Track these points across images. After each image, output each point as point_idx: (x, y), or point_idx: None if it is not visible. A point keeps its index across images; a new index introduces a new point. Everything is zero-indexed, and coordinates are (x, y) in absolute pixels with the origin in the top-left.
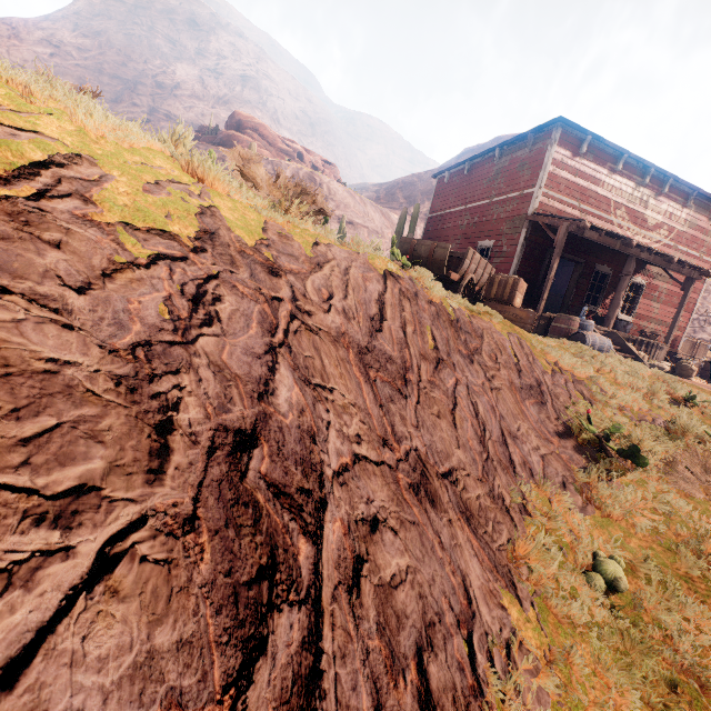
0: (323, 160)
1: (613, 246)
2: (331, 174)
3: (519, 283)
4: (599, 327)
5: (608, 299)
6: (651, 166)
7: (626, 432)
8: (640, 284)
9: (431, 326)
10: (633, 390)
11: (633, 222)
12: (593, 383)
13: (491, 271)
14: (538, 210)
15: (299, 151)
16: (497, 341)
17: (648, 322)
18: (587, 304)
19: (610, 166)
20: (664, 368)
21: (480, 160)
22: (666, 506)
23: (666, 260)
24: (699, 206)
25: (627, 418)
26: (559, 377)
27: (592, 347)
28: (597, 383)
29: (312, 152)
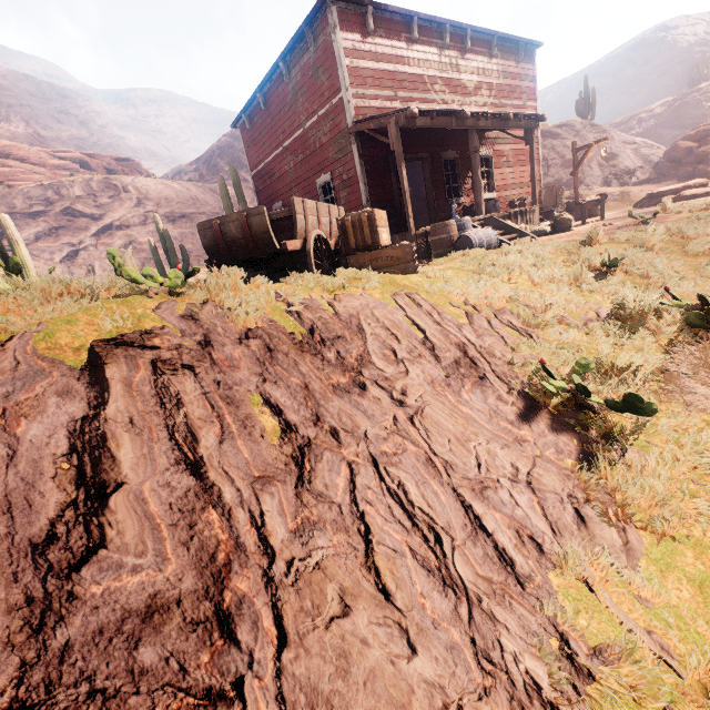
0: (116, 159)
1: (450, 125)
2: (134, 171)
3: (375, 216)
4: (474, 218)
5: (467, 184)
6: (445, 21)
7: (584, 353)
8: (487, 156)
9: (261, 386)
10: (559, 288)
11: (455, 93)
12: (516, 304)
13: (339, 212)
14: (357, 117)
15: (80, 160)
16: (384, 322)
17: (509, 190)
18: (454, 201)
19: (406, 36)
20: (546, 229)
21: (270, 85)
22: (701, 453)
23: (503, 119)
24: (503, 51)
25: (573, 330)
26: (478, 319)
27: (483, 247)
28: (519, 301)
29: (97, 155)
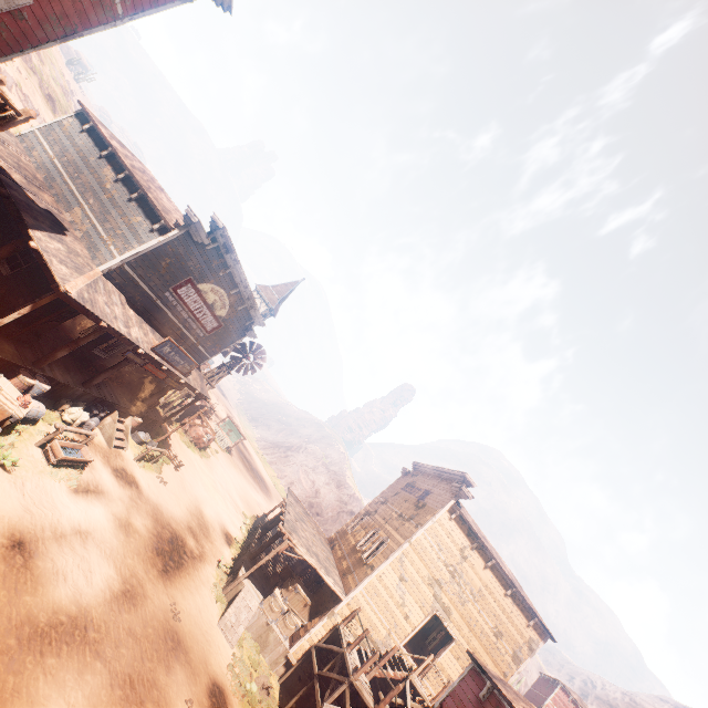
0: None
1: None
2: None
3: None
4: None
5: None
6: None
7: None
8: None
9: None
10: None
11: None
12: None
13: None
14: (546, 706)
15: None
16: None
17: None
18: None
19: None
20: None
21: (549, 678)
22: None
23: None
24: None
25: None
26: None
27: None
28: None
29: None
